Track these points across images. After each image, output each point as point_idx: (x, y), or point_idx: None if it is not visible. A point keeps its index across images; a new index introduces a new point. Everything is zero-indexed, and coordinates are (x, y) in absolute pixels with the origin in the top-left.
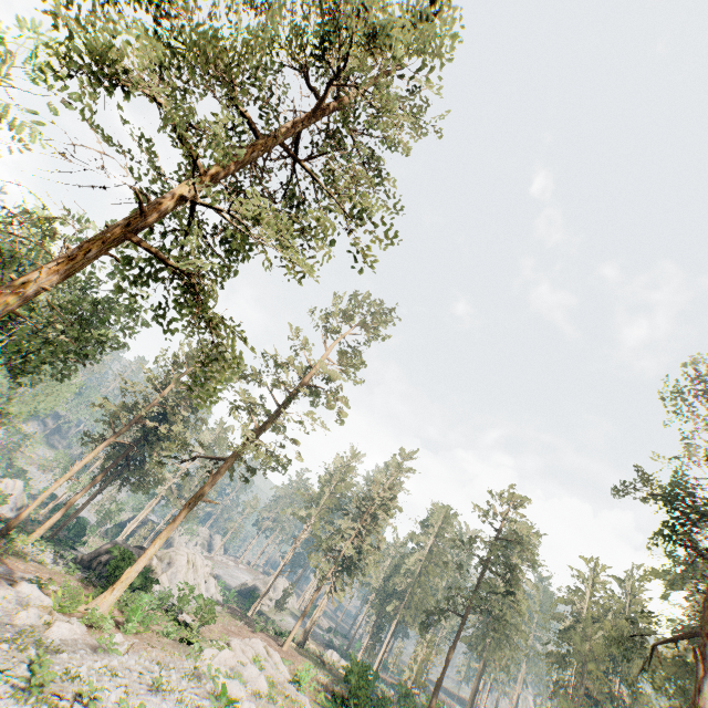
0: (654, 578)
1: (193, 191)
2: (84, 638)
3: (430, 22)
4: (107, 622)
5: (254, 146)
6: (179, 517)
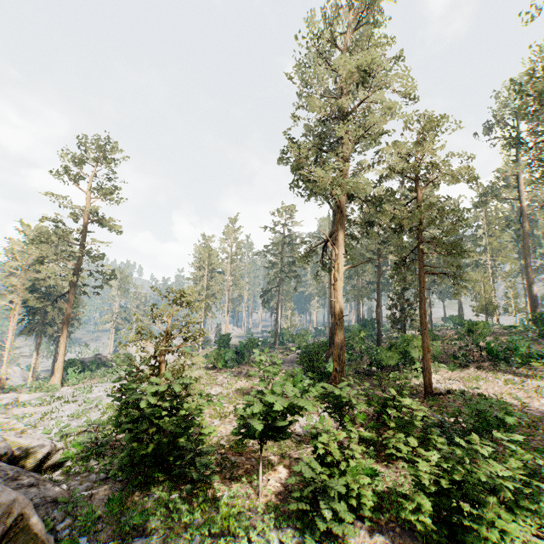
0: None
1: None
2: (42, 396)
3: None
4: (56, 386)
5: None
6: (63, 330)
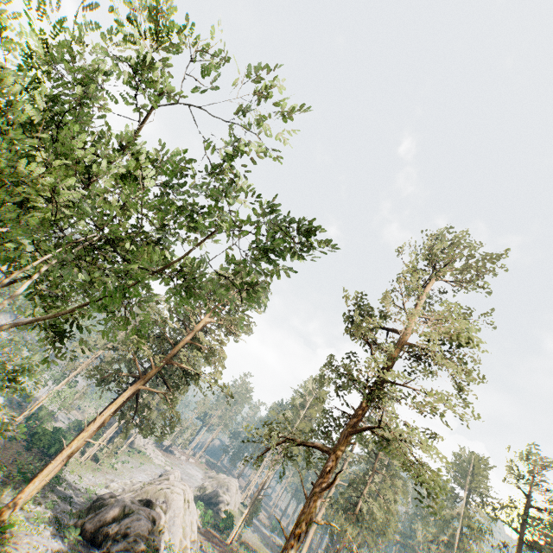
0: None
1: None
2: None
3: None
4: None
5: None
6: None
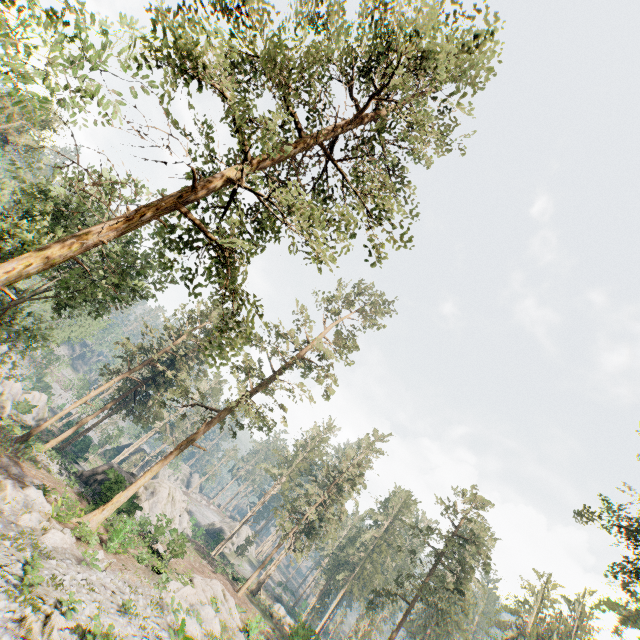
0: (608, 608)
1: (239, 175)
2: (72, 549)
3: (474, 52)
4: (94, 538)
5: (298, 143)
6: (171, 455)
